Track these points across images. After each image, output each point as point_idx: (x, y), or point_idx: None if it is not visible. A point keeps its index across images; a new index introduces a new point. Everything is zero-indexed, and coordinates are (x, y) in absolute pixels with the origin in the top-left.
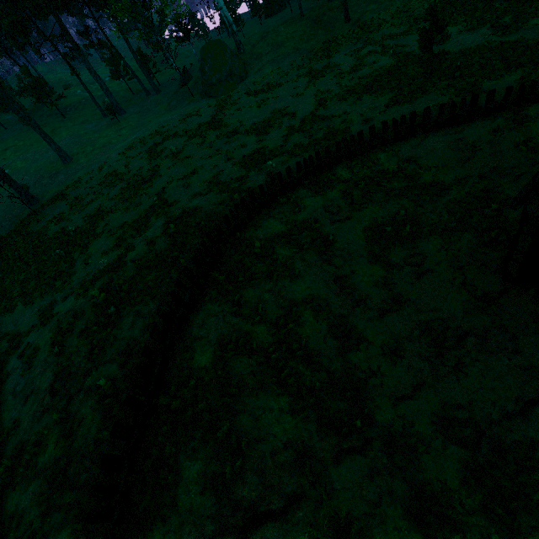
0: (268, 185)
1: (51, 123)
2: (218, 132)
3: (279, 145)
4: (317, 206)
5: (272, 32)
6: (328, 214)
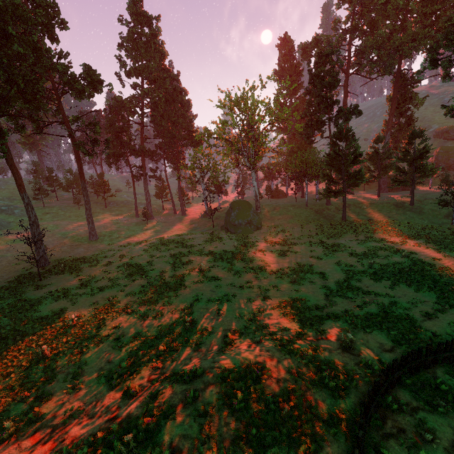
0: (380, 380)
1: (94, 207)
2: (244, 264)
3: (322, 302)
4: (448, 435)
5: (283, 208)
6: None
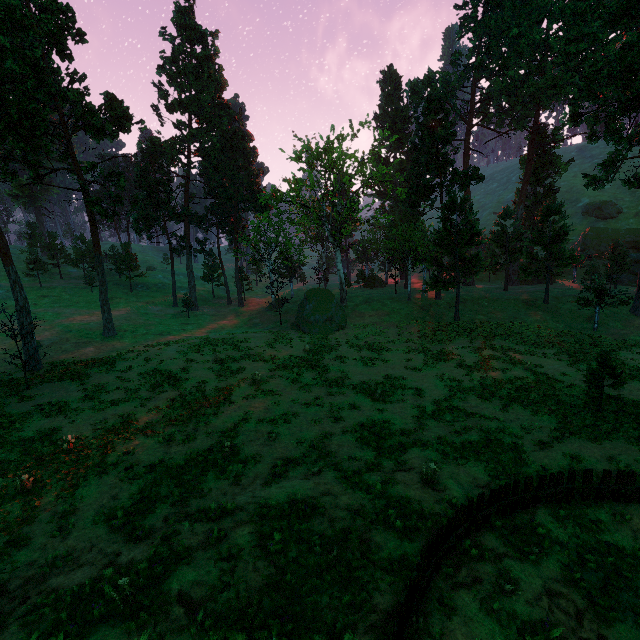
0: (457, 518)
1: (114, 291)
2: (316, 375)
3: (410, 426)
4: (535, 587)
5: (378, 301)
6: (563, 615)
